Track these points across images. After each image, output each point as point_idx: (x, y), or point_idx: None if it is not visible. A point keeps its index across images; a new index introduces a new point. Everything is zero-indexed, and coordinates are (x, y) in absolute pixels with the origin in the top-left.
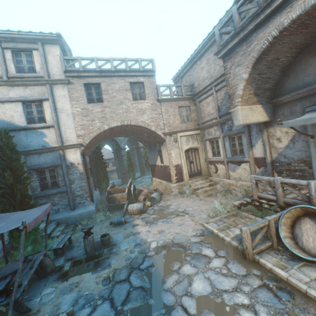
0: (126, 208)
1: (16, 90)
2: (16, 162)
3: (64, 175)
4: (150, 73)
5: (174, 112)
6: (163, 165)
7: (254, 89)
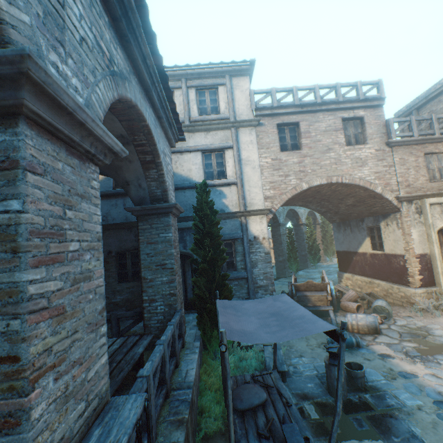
0: (327, 319)
1: (196, 137)
2: (214, 227)
3: (244, 253)
4: (375, 102)
5: (415, 163)
6: (380, 253)
7: None
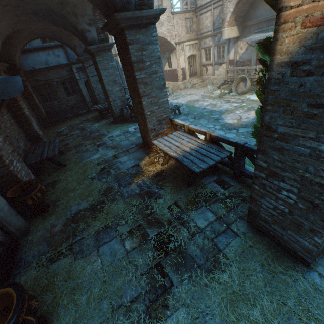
0: None
1: None
2: None
3: (120, 75)
4: None
5: (182, 24)
6: (171, 70)
7: (234, 17)
